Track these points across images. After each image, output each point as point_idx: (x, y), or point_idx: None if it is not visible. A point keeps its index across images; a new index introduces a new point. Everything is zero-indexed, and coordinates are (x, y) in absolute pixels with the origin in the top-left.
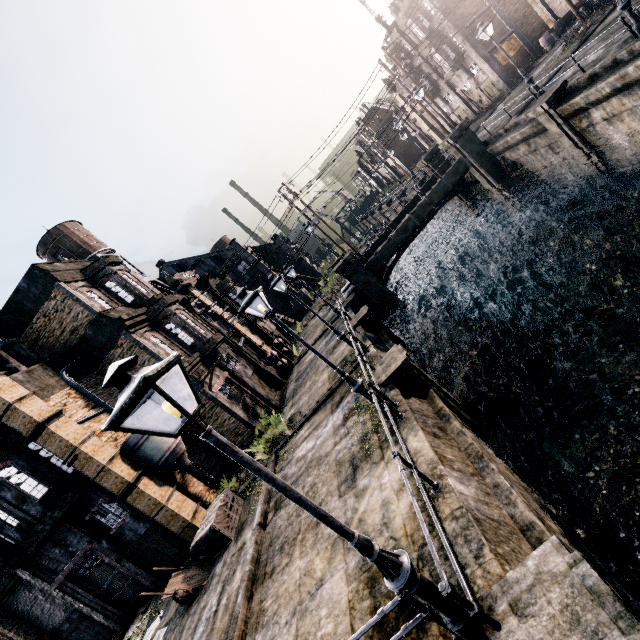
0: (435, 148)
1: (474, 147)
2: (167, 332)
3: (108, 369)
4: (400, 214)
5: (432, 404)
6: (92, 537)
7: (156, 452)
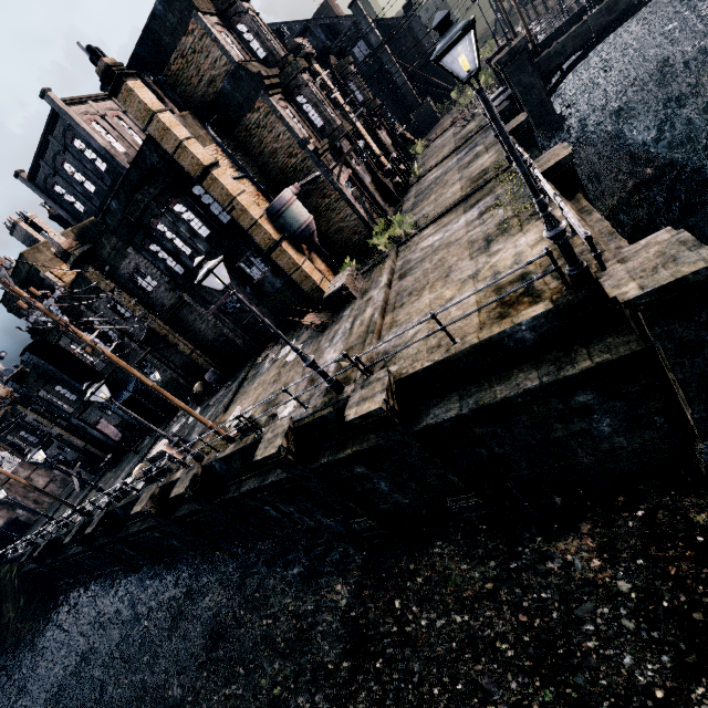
0: None
1: None
2: (298, 107)
3: (435, 16)
4: None
5: (576, 204)
6: (239, 282)
7: (294, 222)
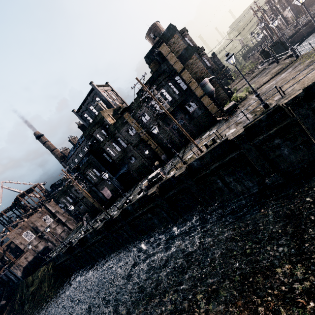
0: None
1: None
2: (202, 60)
3: None
4: (303, 25)
5: None
6: (183, 114)
7: (209, 88)
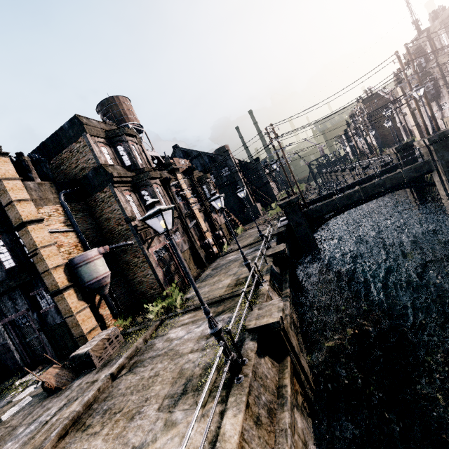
0: (410, 142)
1: (447, 155)
2: (141, 196)
3: None
4: (353, 183)
5: (281, 374)
6: (30, 307)
7: (87, 276)
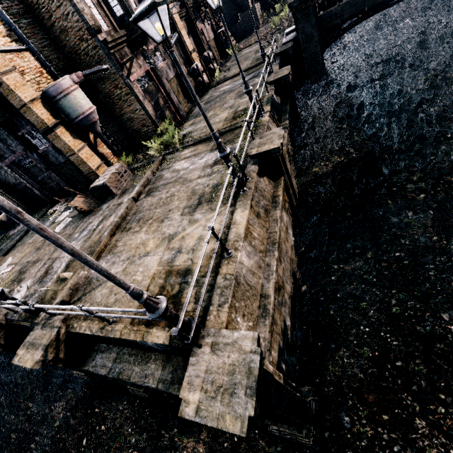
0: None
1: None
2: None
3: None
4: None
5: (275, 189)
6: (26, 148)
7: (72, 111)
